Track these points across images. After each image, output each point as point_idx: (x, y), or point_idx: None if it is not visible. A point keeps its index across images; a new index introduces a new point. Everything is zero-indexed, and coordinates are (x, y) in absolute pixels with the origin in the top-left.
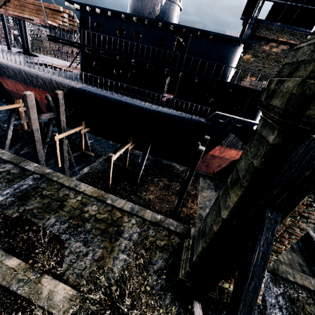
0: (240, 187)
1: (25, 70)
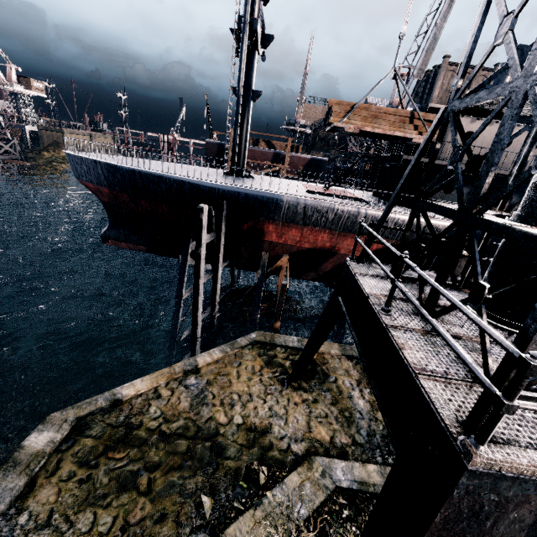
0: None
1: (368, 212)
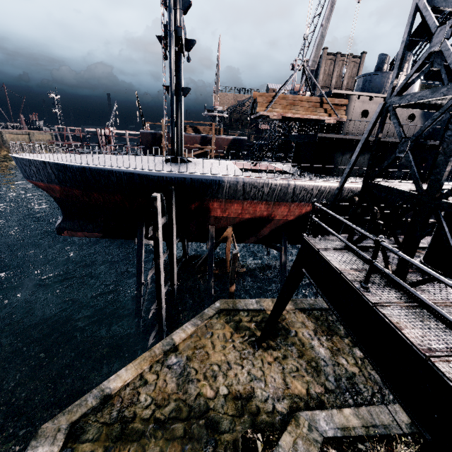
0: None
1: (297, 183)
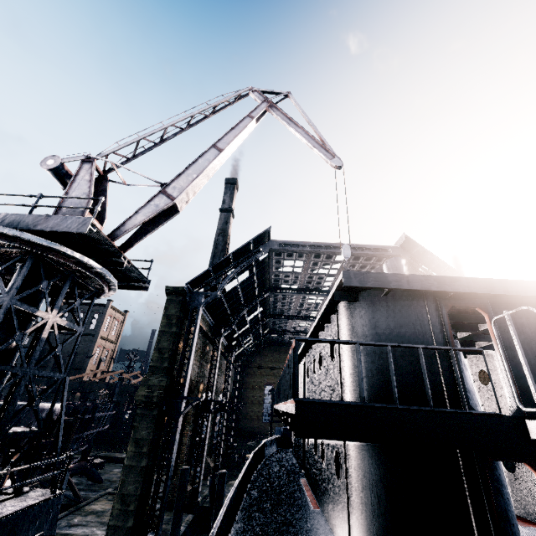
0: None
1: None
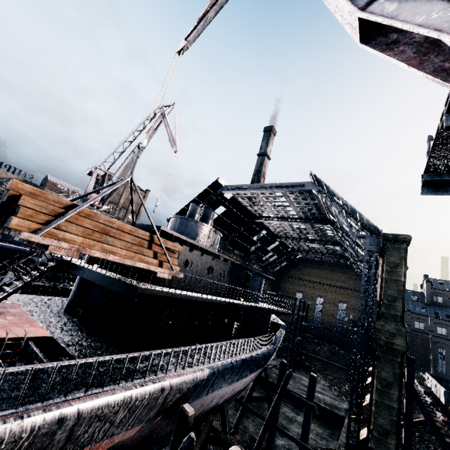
0: (397, 386)
1: (84, 412)
